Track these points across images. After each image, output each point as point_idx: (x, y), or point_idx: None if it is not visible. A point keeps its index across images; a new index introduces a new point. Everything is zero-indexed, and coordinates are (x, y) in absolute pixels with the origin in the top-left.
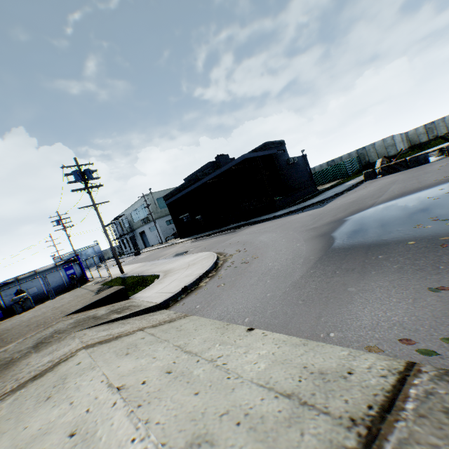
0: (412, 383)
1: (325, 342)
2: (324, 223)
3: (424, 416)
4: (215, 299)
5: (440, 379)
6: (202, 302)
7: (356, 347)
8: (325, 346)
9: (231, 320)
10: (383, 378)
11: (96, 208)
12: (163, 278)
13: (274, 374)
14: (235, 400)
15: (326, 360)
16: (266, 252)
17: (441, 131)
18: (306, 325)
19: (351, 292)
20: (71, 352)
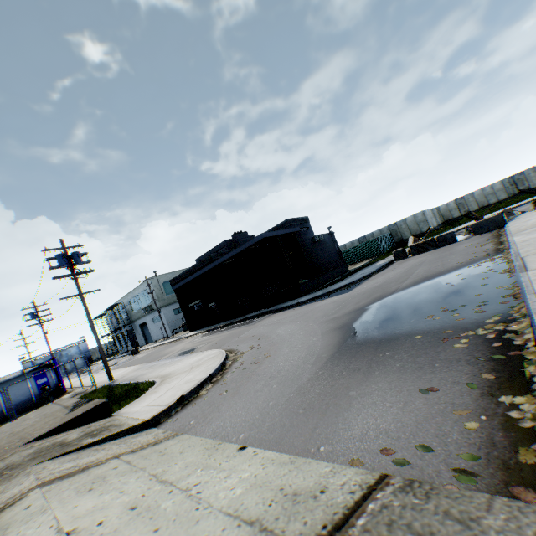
0: (375, 497)
1: (313, 457)
2: (346, 312)
3: (369, 530)
4: (213, 411)
5: (402, 490)
6: (198, 416)
7: (341, 461)
8: (312, 462)
9: (225, 437)
10: (351, 494)
11: (83, 298)
12: (158, 385)
13: (247, 500)
14: (195, 533)
15: (306, 478)
16: (280, 349)
17: (472, 206)
18: (300, 439)
19: (352, 397)
20: (22, 493)
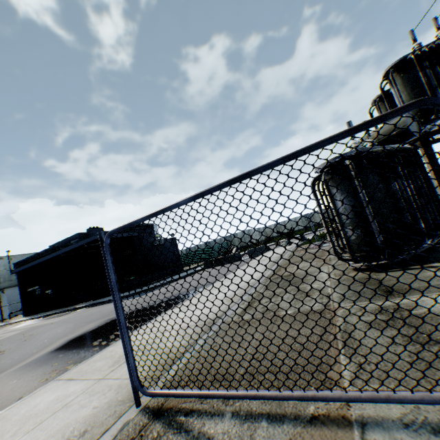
0: None
1: None
2: (99, 321)
3: None
4: None
5: None
6: None
7: None
8: None
9: None
10: None
11: None
12: None
13: None
14: None
15: None
16: (4, 359)
17: (285, 230)
18: None
19: None
20: None
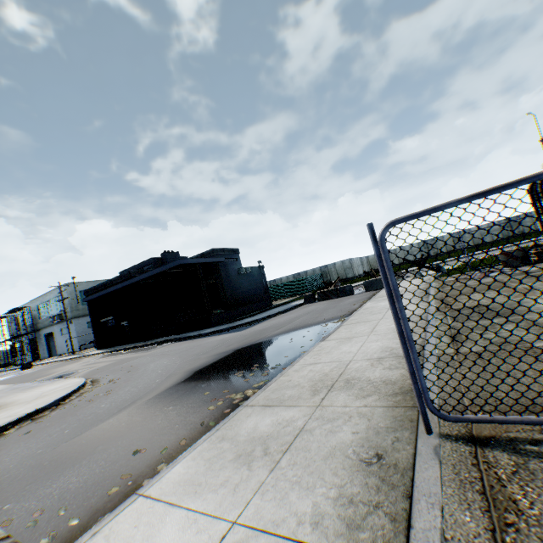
0: None
1: None
2: (211, 354)
3: None
4: None
5: None
6: None
7: (1, 521)
8: None
9: None
10: None
11: None
12: None
13: None
14: None
15: None
16: (124, 388)
17: (395, 261)
18: (6, 494)
19: (94, 451)
20: None
